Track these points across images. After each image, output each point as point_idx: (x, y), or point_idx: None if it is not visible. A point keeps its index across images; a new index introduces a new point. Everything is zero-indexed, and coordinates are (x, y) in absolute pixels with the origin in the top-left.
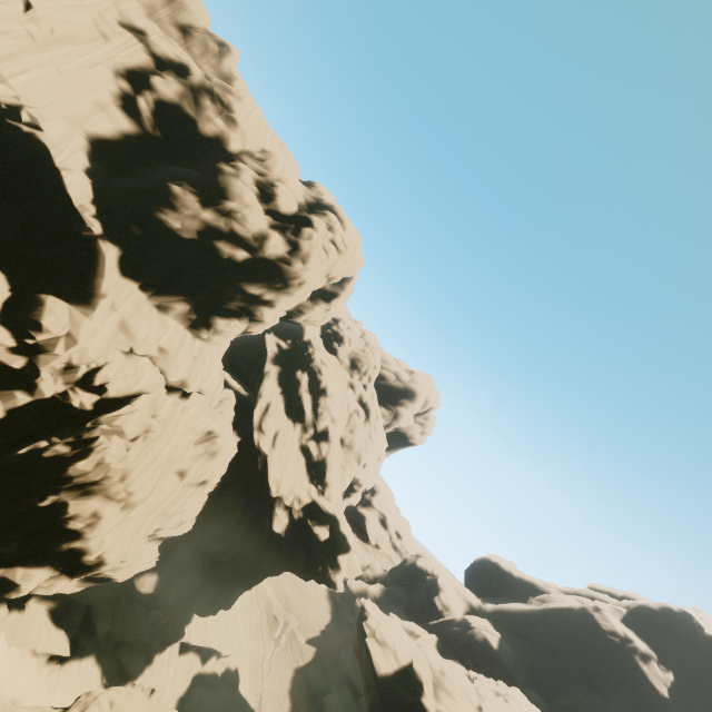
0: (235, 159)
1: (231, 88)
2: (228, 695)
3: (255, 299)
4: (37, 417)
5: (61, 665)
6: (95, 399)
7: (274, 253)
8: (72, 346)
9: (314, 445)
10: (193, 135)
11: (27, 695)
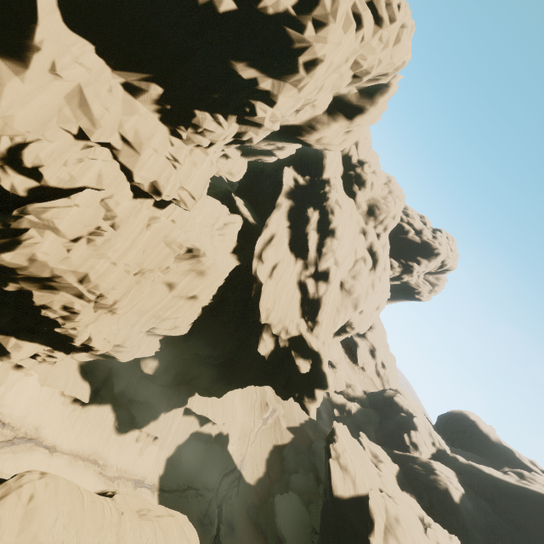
0: None
1: None
2: (218, 451)
3: (245, 88)
4: None
5: (83, 406)
6: (30, 185)
7: (271, 3)
8: None
9: (312, 283)
10: None
11: (50, 424)
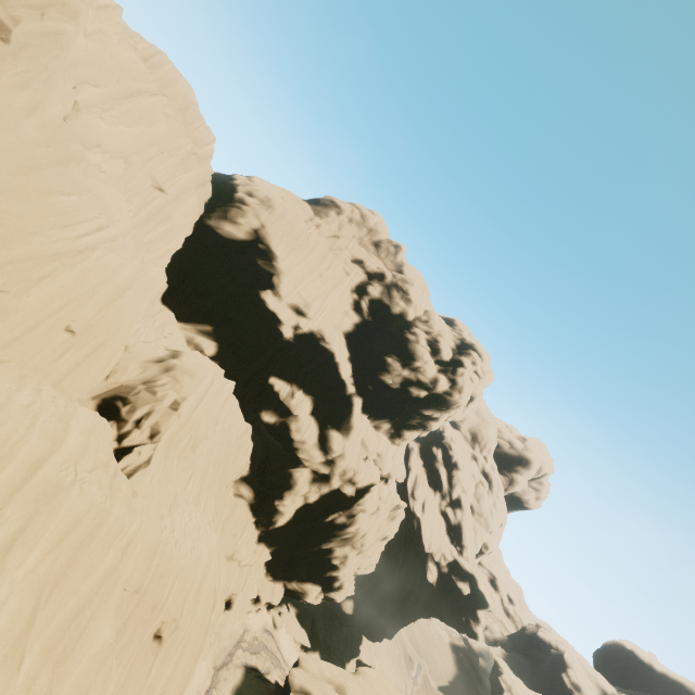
0: (412, 326)
1: (407, 279)
2: None
3: (427, 417)
4: (329, 499)
5: (306, 653)
6: (355, 489)
7: (441, 389)
8: (347, 460)
9: (450, 511)
10: (387, 314)
11: None
